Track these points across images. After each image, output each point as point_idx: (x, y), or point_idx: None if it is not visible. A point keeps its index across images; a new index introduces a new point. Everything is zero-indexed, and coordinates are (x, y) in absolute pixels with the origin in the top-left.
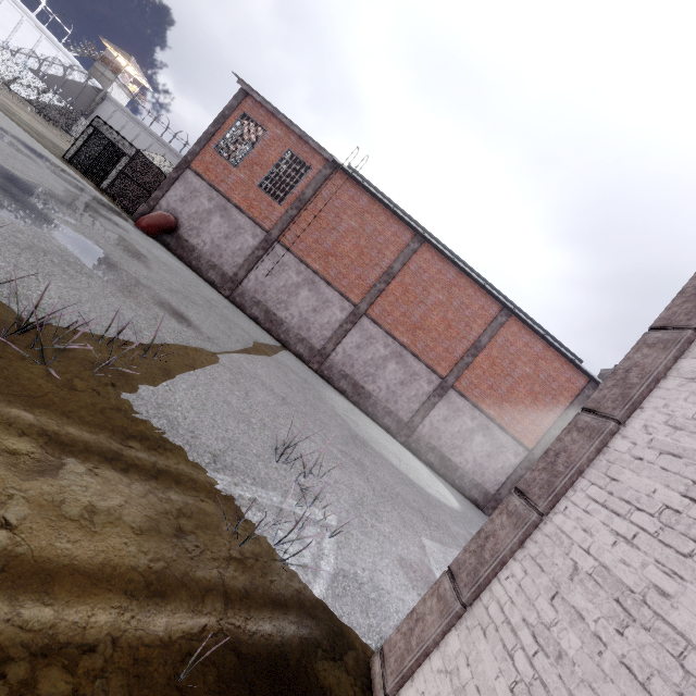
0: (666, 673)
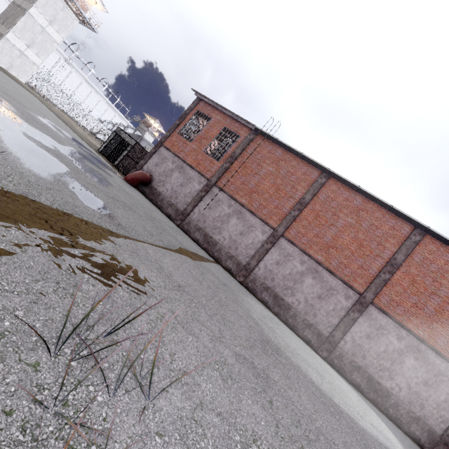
0: None
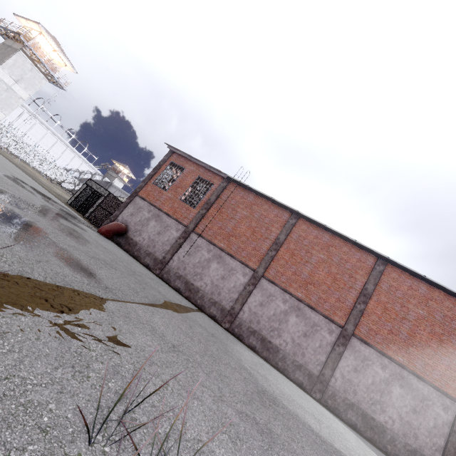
0: None
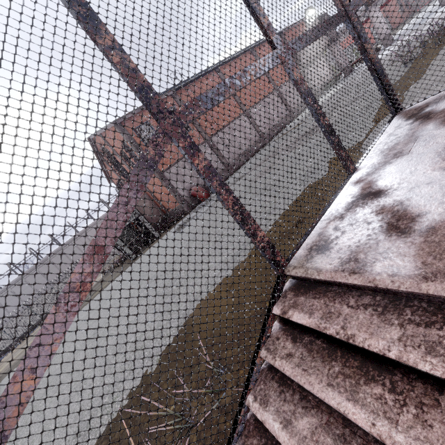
0: None
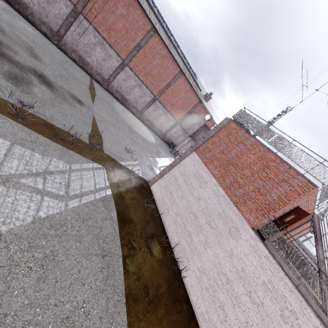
0: (176, 183)
